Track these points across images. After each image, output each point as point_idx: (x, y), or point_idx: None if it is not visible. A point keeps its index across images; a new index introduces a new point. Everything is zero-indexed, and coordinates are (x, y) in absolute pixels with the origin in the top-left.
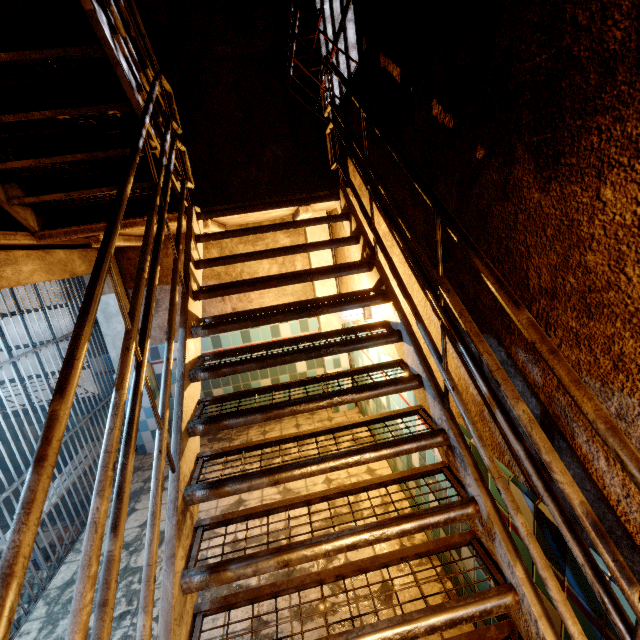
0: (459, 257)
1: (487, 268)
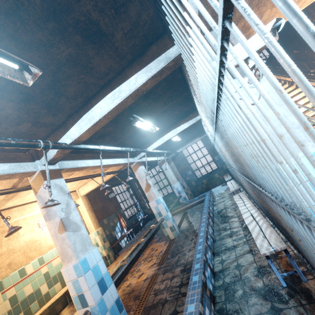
0: (311, 66)
1: (314, 62)
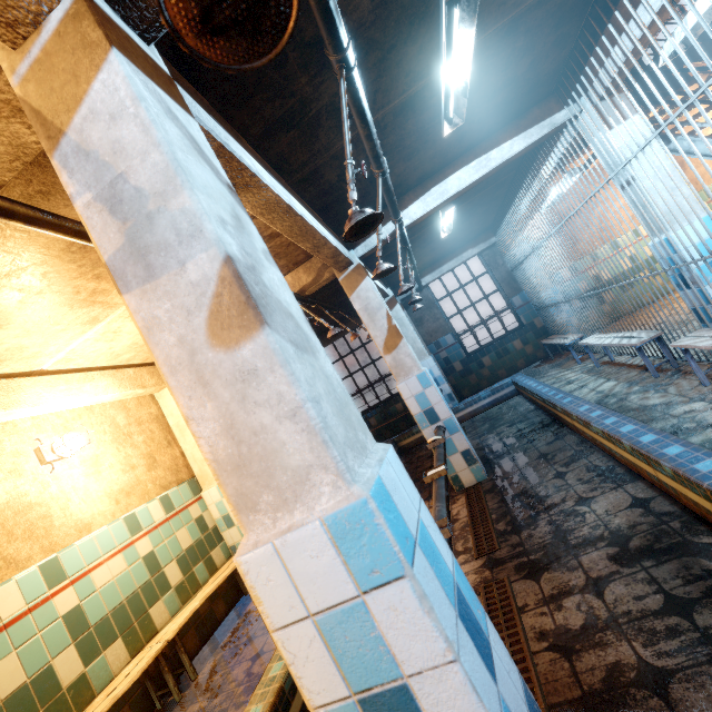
0: None
1: None
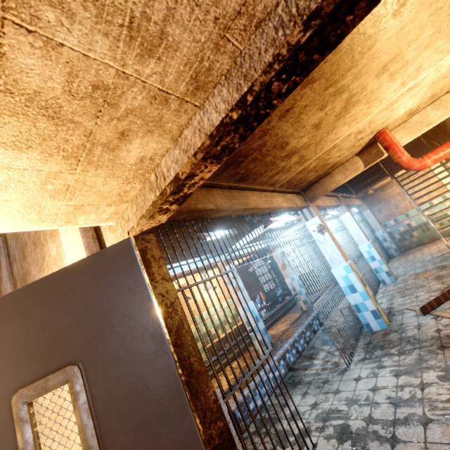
0: None
1: None
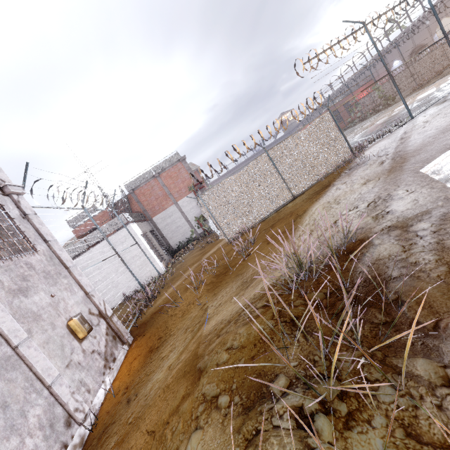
0: None
1: None
